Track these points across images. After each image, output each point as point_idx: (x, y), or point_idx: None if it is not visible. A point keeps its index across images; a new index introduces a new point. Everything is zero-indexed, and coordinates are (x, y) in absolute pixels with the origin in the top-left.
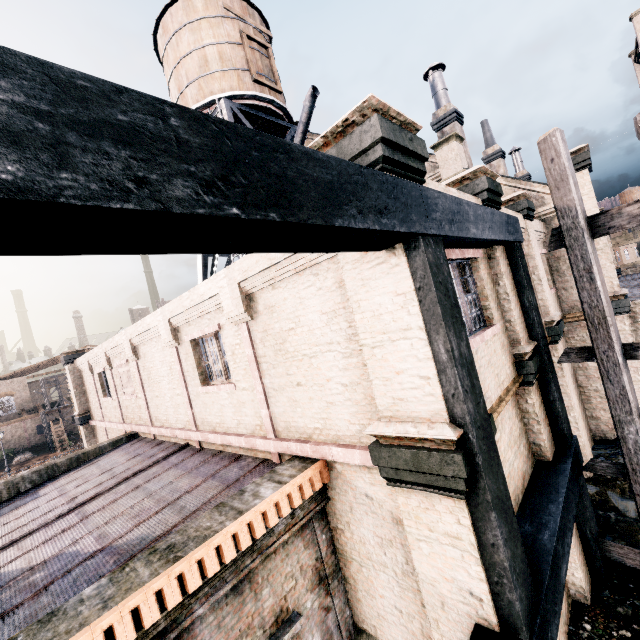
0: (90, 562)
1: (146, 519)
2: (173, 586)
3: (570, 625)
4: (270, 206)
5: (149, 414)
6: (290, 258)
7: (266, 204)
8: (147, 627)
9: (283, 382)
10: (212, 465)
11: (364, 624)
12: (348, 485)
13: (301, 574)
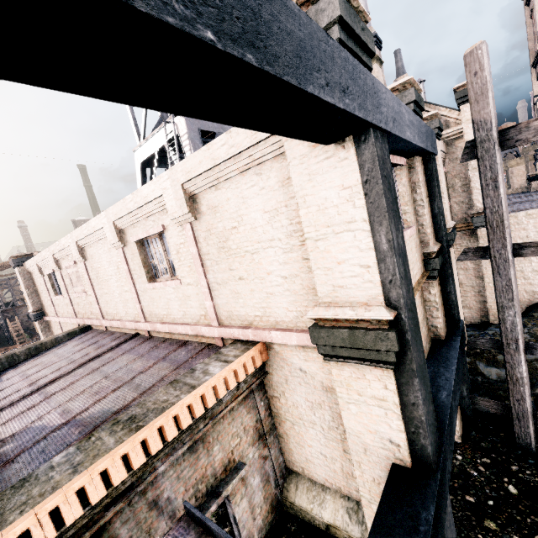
0: (56, 433)
1: (105, 396)
2: (137, 450)
3: None
4: (247, 45)
5: (100, 309)
6: (234, 158)
7: (242, 40)
8: (116, 485)
9: (226, 277)
10: (162, 350)
11: (294, 467)
12: (284, 362)
13: (244, 433)
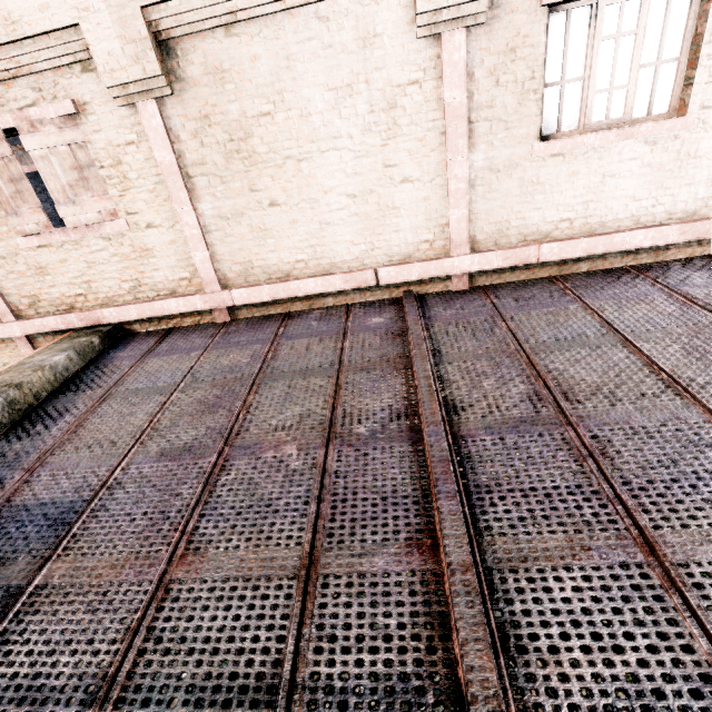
0: None
1: None
2: None
3: None
4: None
5: (211, 262)
6: None
7: None
8: None
9: None
10: (613, 285)
11: None
12: None
13: None
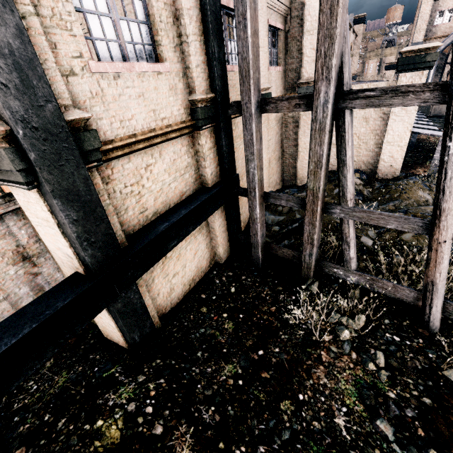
0: None
1: None
2: None
3: (207, 272)
4: None
5: None
6: None
7: None
8: None
9: None
10: None
11: None
12: None
13: None
